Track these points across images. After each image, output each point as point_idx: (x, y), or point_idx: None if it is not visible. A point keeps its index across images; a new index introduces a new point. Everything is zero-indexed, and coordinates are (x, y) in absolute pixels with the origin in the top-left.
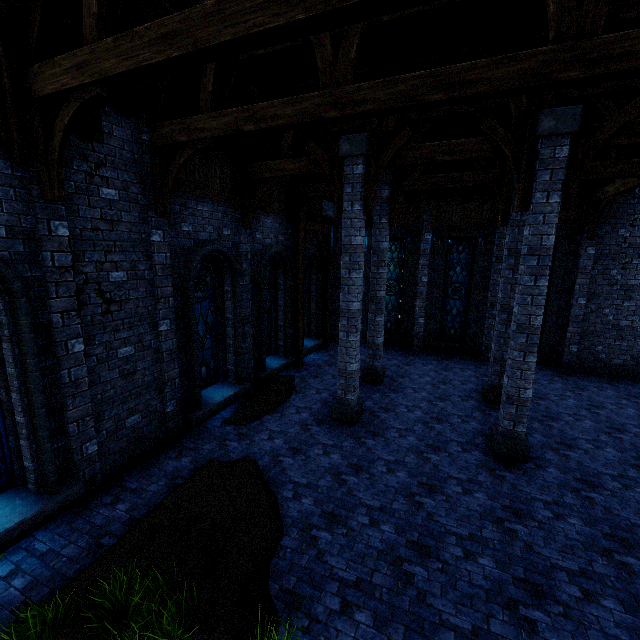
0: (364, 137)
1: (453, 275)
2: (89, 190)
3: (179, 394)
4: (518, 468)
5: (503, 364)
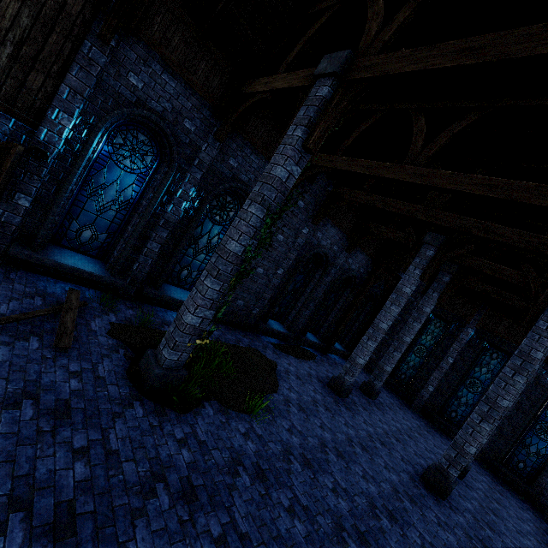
0: (442, 238)
1: (477, 371)
2: (295, 199)
3: (262, 308)
4: (434, 495)
5: None
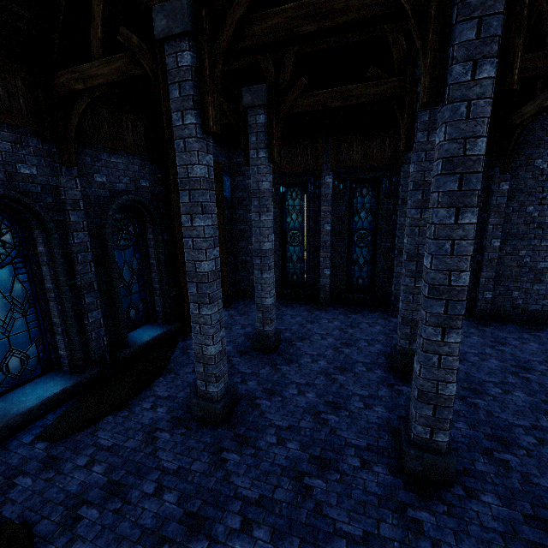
0: (184, 1)
1: (358, 221)
2: None
3: None
4: (440, 499)
5: (413, 326)
